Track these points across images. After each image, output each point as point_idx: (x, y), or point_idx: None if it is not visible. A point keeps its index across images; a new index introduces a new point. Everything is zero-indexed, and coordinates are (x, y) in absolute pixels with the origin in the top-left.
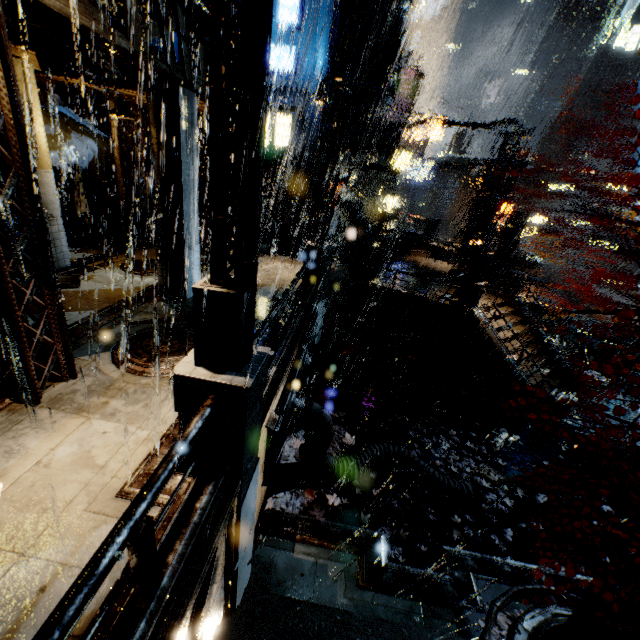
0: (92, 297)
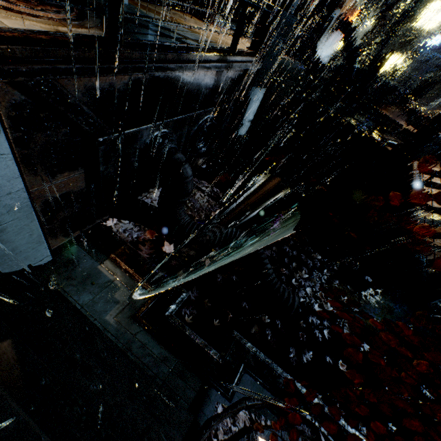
0: None
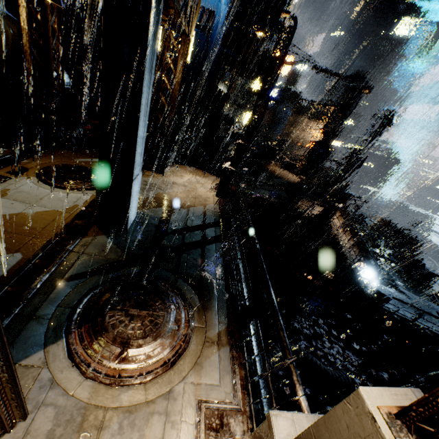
0: (13, 228)
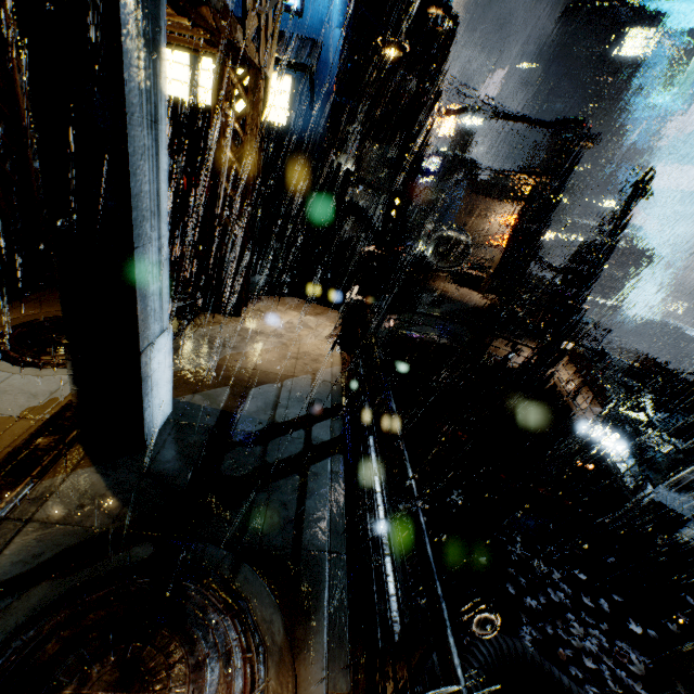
0: None
